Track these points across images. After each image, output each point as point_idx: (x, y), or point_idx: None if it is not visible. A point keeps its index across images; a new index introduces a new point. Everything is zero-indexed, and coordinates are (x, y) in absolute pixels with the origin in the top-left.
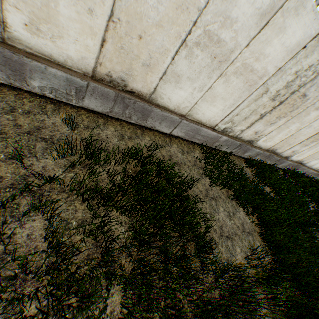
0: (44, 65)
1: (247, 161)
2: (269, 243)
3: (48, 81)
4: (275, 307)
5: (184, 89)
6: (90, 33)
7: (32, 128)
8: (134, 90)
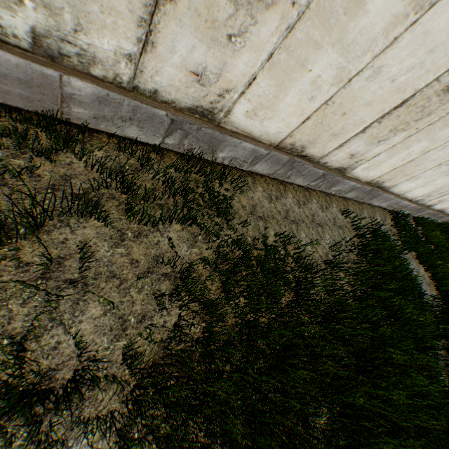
0: (350, 181)
1: (416, 220)
2: (441, 292)
3: (341, 187)
4: (446, 330)
5: (414, 183)
6: (392, 166)
7: (332, 220)
8: (383, 186)
